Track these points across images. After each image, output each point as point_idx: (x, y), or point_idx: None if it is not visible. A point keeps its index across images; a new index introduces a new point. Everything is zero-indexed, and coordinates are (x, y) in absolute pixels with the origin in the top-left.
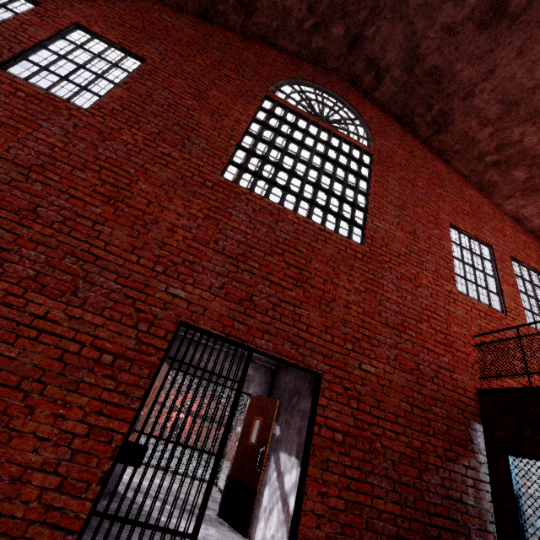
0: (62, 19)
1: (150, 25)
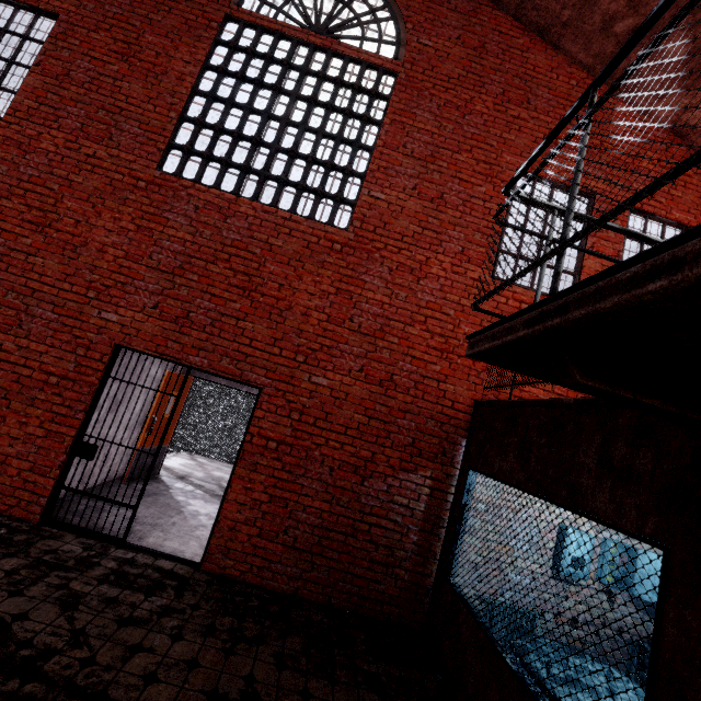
0: None
1: None
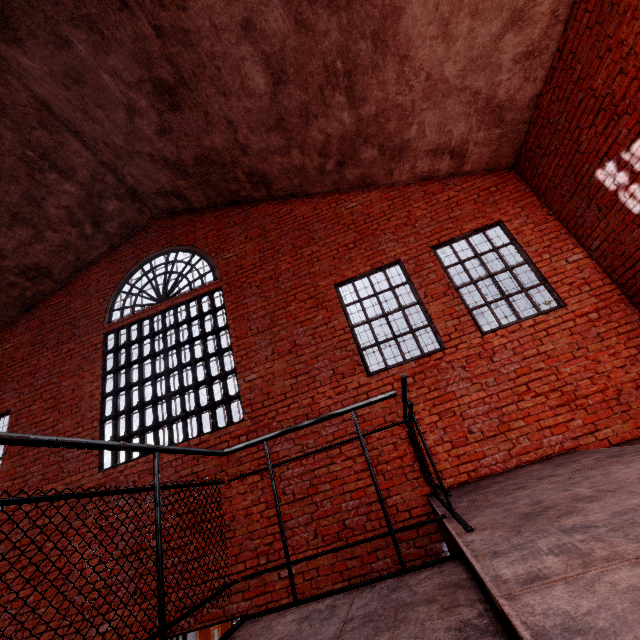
0: None
1: (0, 369)
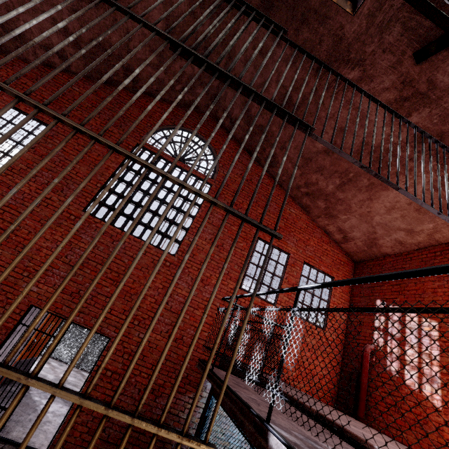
0: (0, 103)
1: (62, 97)
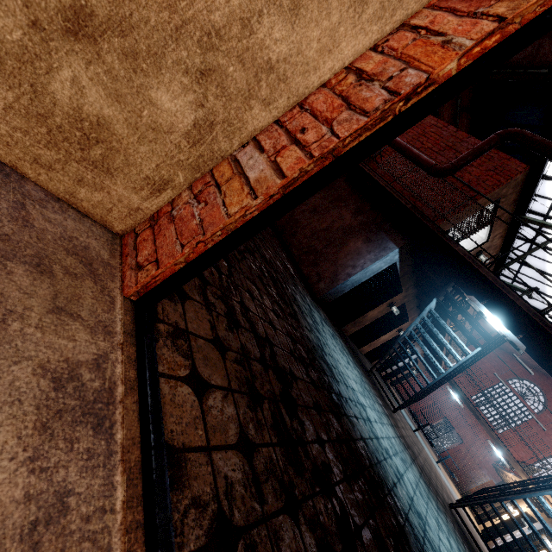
0: None
1: None
